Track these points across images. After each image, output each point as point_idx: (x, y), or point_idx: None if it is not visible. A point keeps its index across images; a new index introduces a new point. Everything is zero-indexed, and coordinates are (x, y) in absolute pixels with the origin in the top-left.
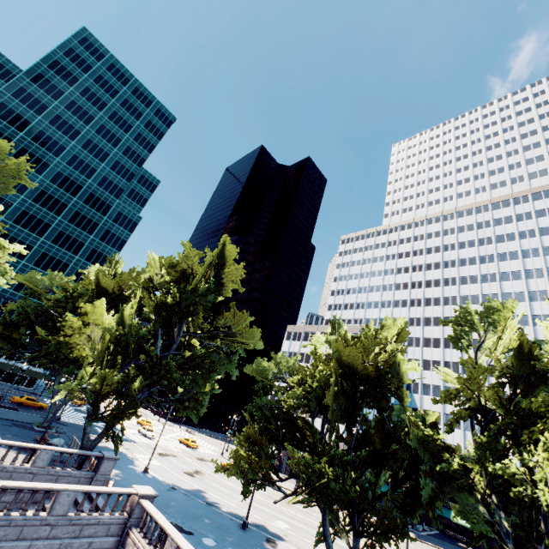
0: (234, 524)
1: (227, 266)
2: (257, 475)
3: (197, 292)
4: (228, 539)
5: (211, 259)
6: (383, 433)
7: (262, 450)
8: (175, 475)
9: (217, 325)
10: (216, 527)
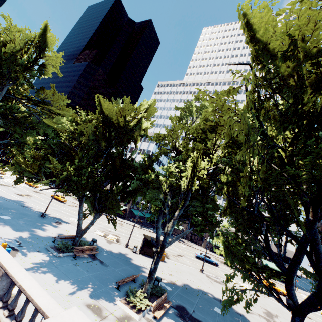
0: (36, 214)
1: (48, 50)
2: (32, 175)
3: (17, 62)
4: (24, 218)
5: (31, 37)
6: (122, 161)
7: (42, 164)
8: (5, 193)
9: (38, 96)
10: (19, 213)
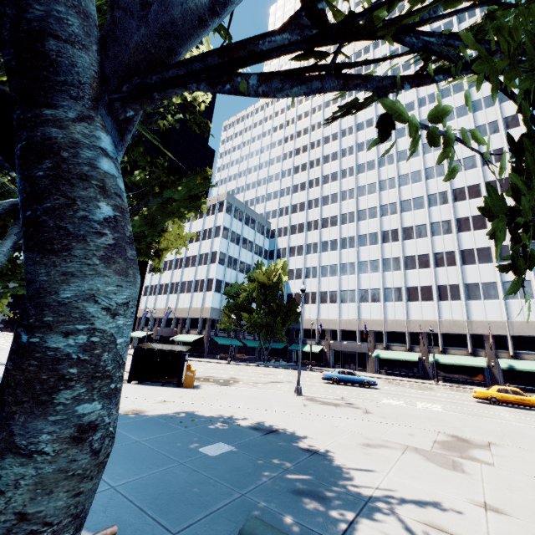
0: None
1: None
2: None
3: None
4: None
5: None
6: None
7: None
8: None
9: None
10: None
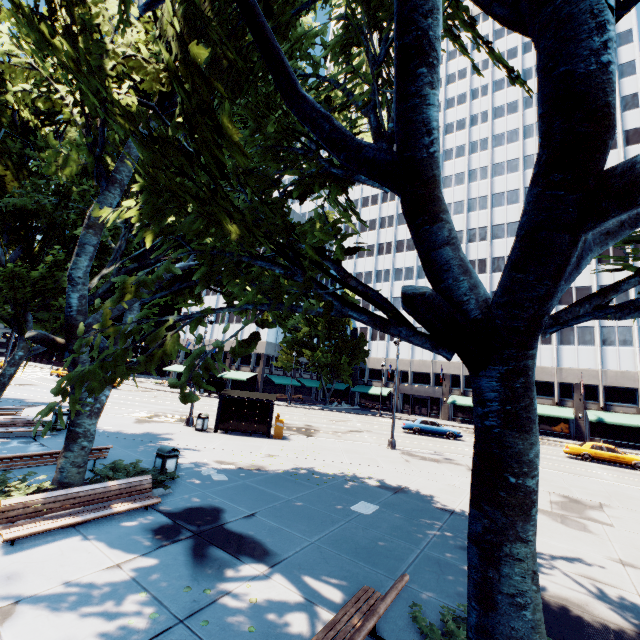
0: None
1: None
2: None
3: None
4: None
5: None
6: (16, 168)
7: None
8: None
9: None
10: None
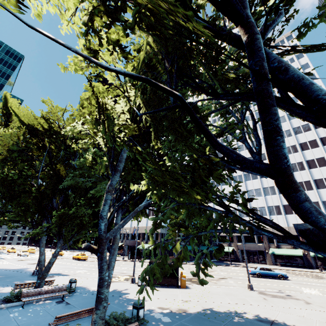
0: (27, 275)
1: None
2: None
3: None
4: (2, 280)
5: None
6: (65, 164)
7: None
8: (14, 265)
9: None
10: (3, 277)
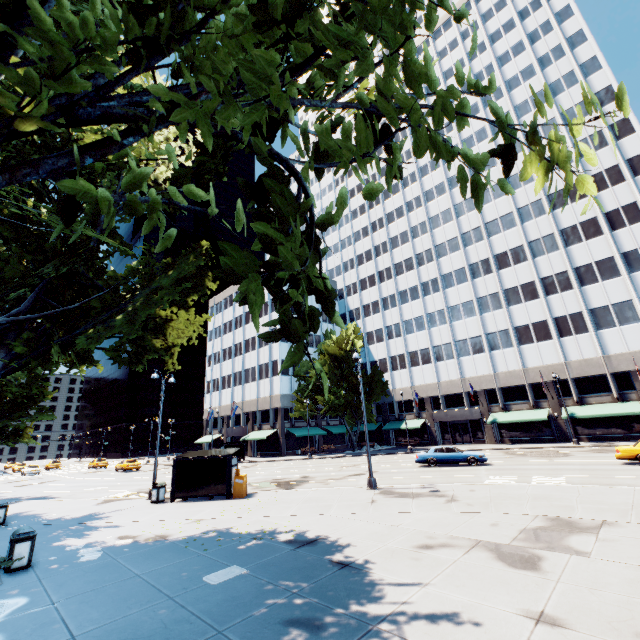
0: None
1: None
2: None
3: None
4: None
5: None
6: None
7: None
8: None
9: None
10: None
